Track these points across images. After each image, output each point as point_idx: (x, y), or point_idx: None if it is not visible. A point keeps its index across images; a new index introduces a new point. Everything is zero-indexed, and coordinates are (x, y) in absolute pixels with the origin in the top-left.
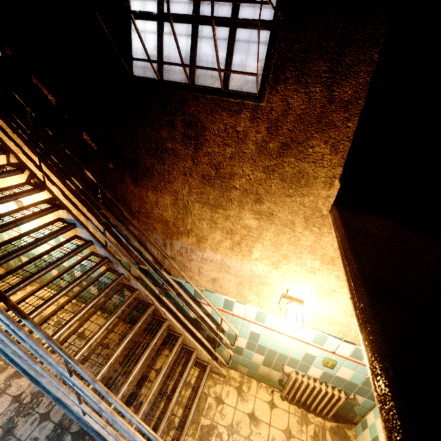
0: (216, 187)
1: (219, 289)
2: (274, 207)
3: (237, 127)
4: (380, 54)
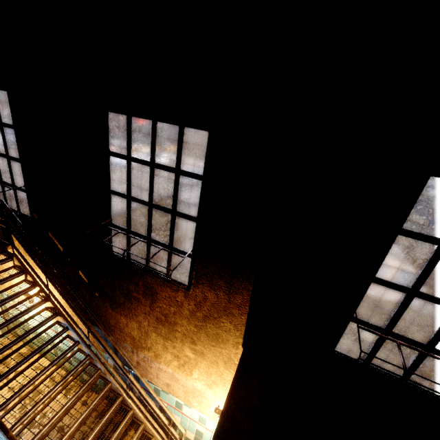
0: (166, 327)
1: (172, 391)
2: (204, 349)
3: (176, 298)
4: (253, 288)
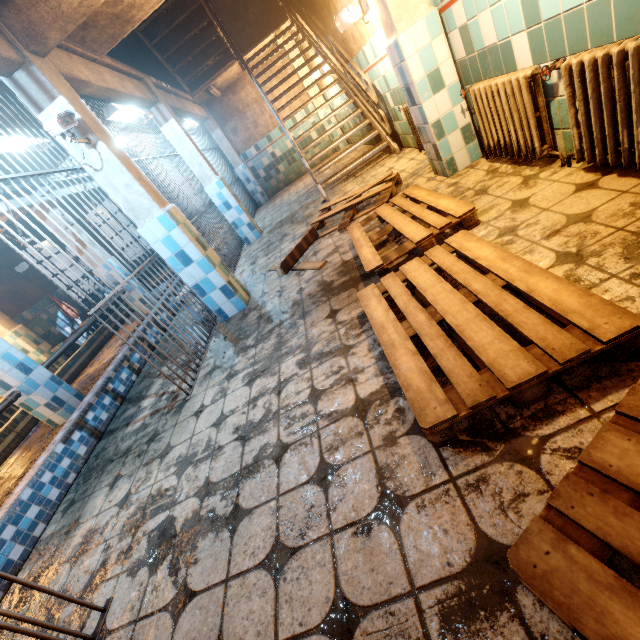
0: None
1: (358, 44)
2: None
3: None
4: None
